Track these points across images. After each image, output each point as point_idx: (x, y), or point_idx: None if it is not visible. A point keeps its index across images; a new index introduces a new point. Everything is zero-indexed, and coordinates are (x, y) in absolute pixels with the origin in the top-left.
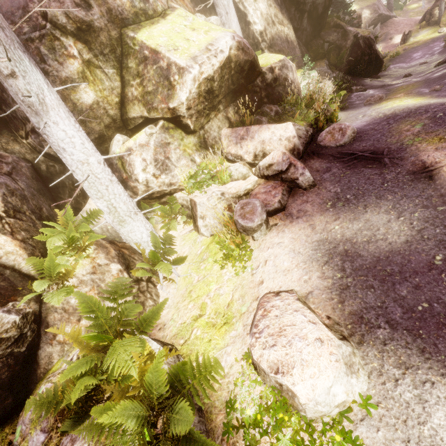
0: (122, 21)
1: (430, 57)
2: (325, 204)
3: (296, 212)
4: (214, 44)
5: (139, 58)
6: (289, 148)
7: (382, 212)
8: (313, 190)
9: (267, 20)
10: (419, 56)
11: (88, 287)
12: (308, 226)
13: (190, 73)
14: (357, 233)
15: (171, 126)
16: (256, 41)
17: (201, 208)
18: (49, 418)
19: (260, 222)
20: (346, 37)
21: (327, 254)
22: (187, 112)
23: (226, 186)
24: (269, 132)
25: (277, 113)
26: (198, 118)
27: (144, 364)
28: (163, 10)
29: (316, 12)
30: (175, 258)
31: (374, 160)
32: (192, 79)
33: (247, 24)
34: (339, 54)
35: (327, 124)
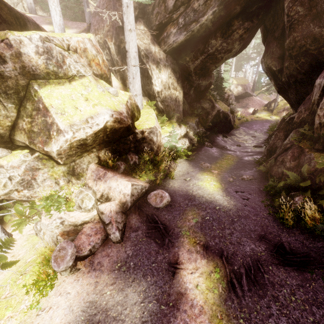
0: (33, 76)
1: (259, 132)
2: (116, 264)
3: (96, 263)
4: (94, 118)
5: (35, 106)
6: (123, 201)
7: (137, 292)
8: (118, 245)
9: (165, 86)
10: (256, 128)
11: None
12: (94, 282)
13: (64, 136)
14: (114, 306)
15: (46, 157)
16: (154, 94)
17: (43, 226)
18: None
19: (65, 269)
20: (213, 109)
21: (86, 320)
22: (58, 156)
23: (70, 214)
24: (116, 183)
25: (135, 162)
26: (69, 158)
27: None
28: (73, 74)
29: (200, 89)
30: (6, 261)
31: (162, 236)
32: (65, 140)
33: (151, 83)
34: (207, 117)
35: (166, 178)
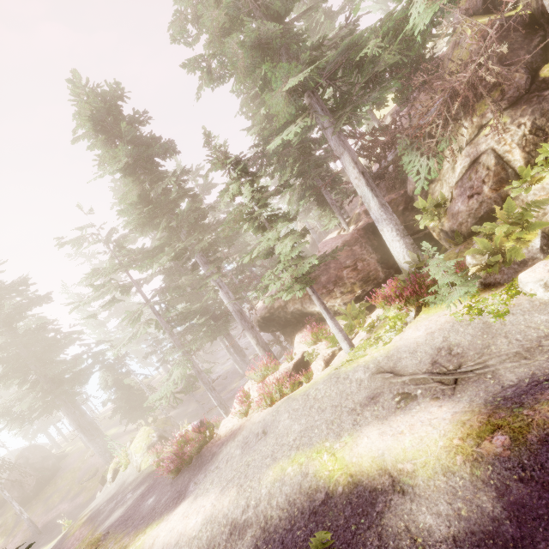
0: None
1: None
2: None
3: None
4: None
5: None
6: None
7: None
8: None
9: None
10: None
11: (544, 193)
12: None
13: None
14: None
15: None
16: None
17: None
18: (481, 237)
19: None
20: None
21: None
22: None
23: None
24: None
25: None
26: None
27: (517, 242)
28: None
29: None
30: None
31: None
32: None
33: None
34: None
35: None
